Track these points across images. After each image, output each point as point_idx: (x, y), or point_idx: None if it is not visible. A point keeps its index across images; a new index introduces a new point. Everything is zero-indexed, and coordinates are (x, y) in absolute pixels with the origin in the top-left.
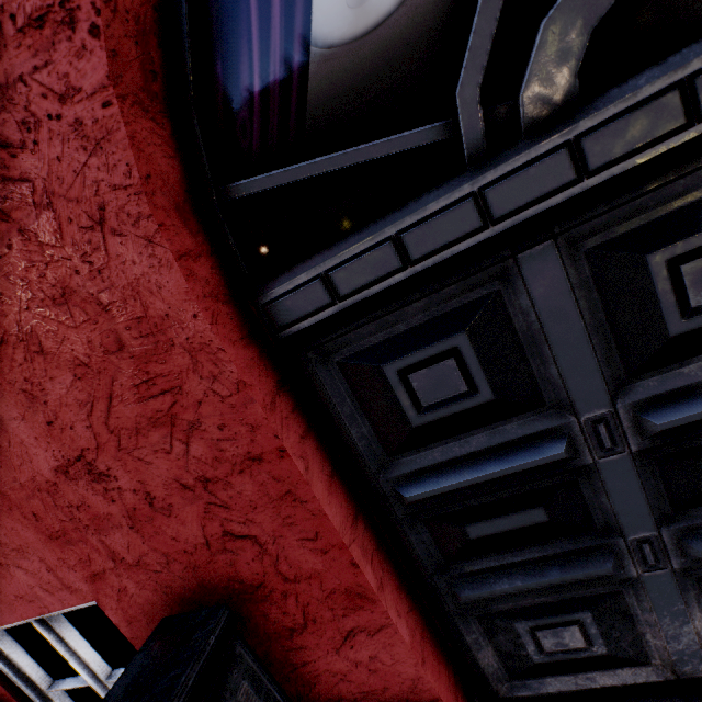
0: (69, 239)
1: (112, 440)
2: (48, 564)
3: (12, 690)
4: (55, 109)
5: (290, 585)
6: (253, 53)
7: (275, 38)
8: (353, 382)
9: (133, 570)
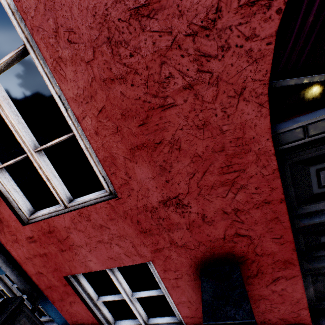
0: (219, 100)
1: (196, 190)
2: (134, 244)
3: (82, 300)
4: (241, 42)
5: (257, 257)
6: (296, 25)
7: (309, 20)
8: (293, 172)
9: (178, 248)
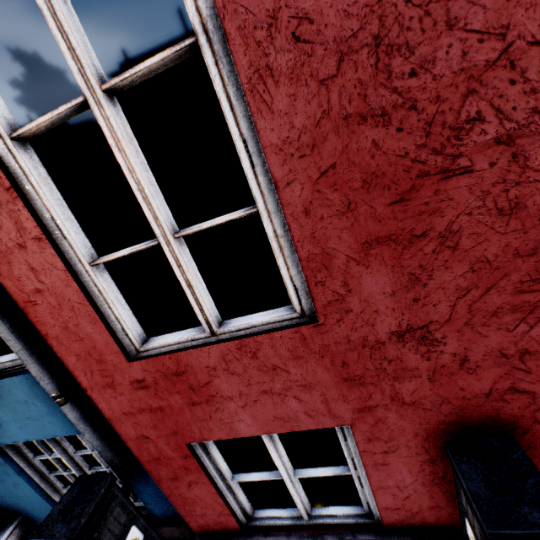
0: None
1: (464, 317)
2: (326, 397)
3: (211, 480)
4: None
5: (535, 425)
6: None
7: None
8: None
9: (403, 407)
